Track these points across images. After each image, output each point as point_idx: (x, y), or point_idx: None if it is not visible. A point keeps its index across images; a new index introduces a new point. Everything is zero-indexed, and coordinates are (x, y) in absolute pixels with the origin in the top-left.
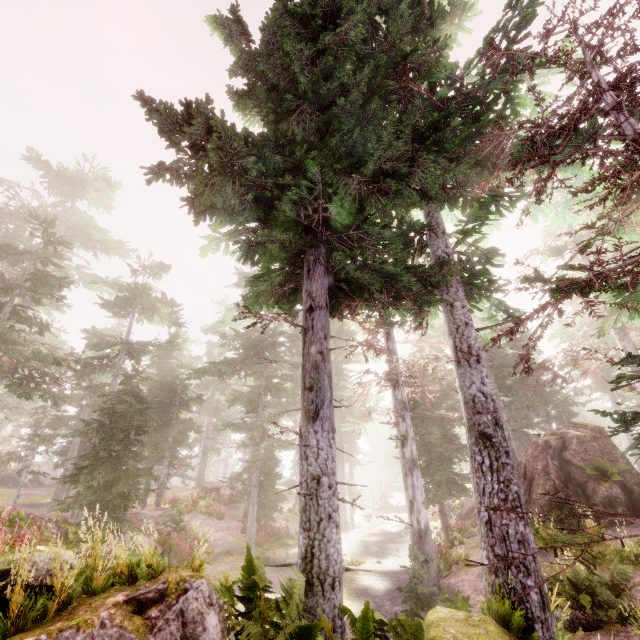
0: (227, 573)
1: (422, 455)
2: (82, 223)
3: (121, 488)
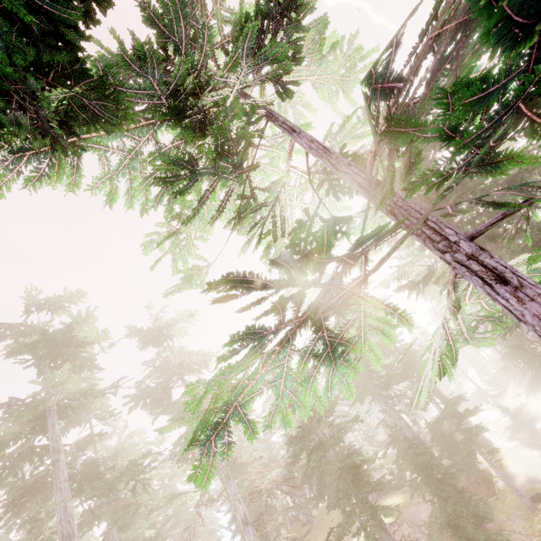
0: (534, 524)
1: (535, 360)
2: (177, 355)
3: (489, 510)
